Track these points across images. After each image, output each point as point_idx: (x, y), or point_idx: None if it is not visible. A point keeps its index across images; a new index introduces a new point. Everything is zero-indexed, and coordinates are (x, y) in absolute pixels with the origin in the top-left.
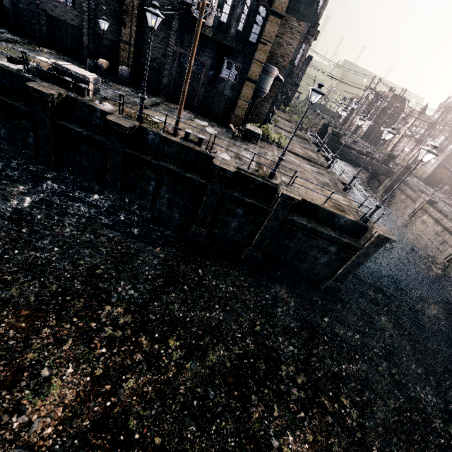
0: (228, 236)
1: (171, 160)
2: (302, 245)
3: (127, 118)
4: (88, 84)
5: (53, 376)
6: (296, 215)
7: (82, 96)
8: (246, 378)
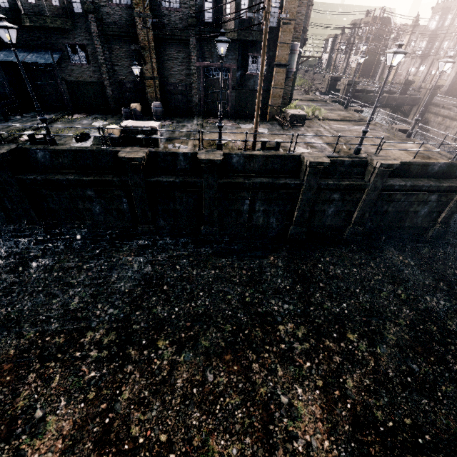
0: (326, 224)
1: (259, 174)
2: (401, 205)
3: (209, 151)
4: (156, 133)
5: (292, 400)
6: (389, 179)
7: (157, 147)
8: (430, 343)
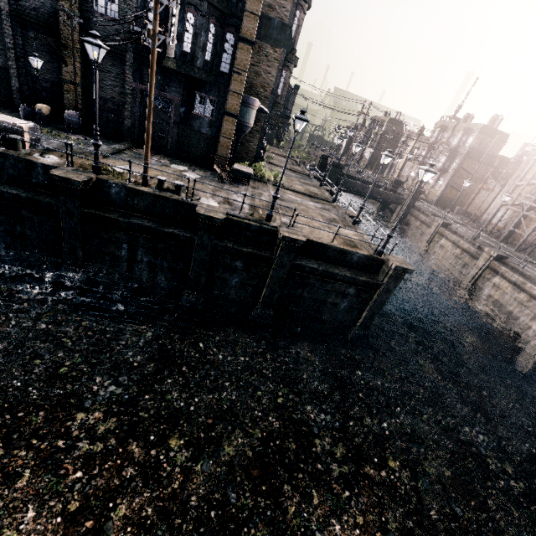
0: (230, 297)
1: (144, 215)
2: (317, 292)
3: (79, 170)
4: (22, 134)
5: (4, 530)
6: (304, 258)
7: (14, 150)
8: (274, 466)
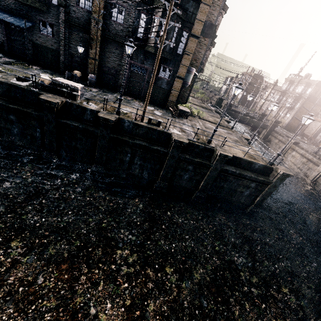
0: (182, 185)
1: (141, 138)
2: (232, 185)
3: (110, 113)
4: (77, 91)
5: (99, 313)
6: (227, 165)
7: (74, 100)
8: (222, 287)
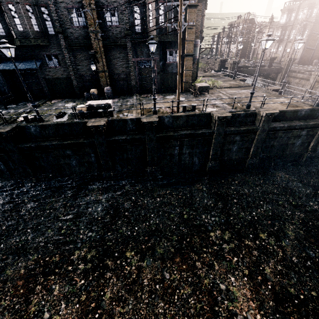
0: (233, 158)
1: (183, 128)
2: (282, 140)
3: (148, 116)
4: (110, 107)
5: (229, 287)
6: (272, 123)
7: (112, 116)
8: (318, 235)
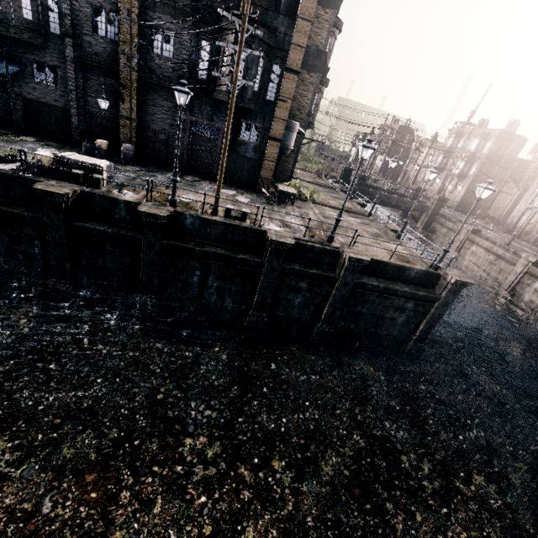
0: (293, 316)
1: (216, 243)
2: (376, 308)
3: (158, 205)
4: (101, 173)
5: None
6: (364, 276)
7: (97, 188)
8: (372, 484)
